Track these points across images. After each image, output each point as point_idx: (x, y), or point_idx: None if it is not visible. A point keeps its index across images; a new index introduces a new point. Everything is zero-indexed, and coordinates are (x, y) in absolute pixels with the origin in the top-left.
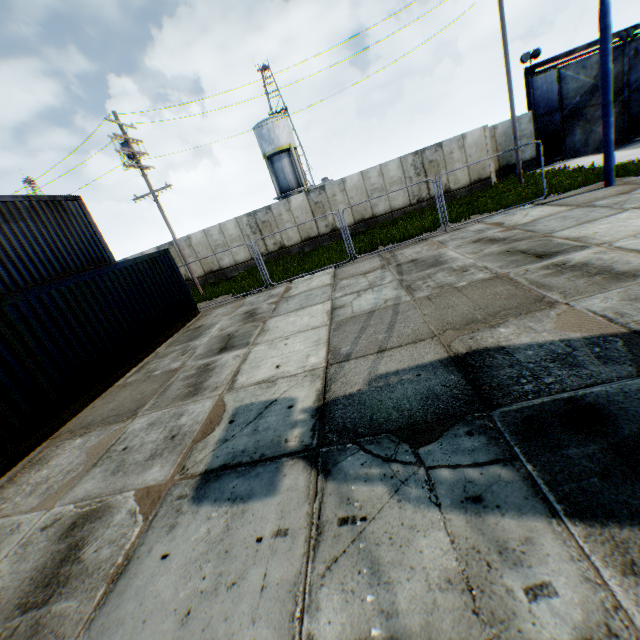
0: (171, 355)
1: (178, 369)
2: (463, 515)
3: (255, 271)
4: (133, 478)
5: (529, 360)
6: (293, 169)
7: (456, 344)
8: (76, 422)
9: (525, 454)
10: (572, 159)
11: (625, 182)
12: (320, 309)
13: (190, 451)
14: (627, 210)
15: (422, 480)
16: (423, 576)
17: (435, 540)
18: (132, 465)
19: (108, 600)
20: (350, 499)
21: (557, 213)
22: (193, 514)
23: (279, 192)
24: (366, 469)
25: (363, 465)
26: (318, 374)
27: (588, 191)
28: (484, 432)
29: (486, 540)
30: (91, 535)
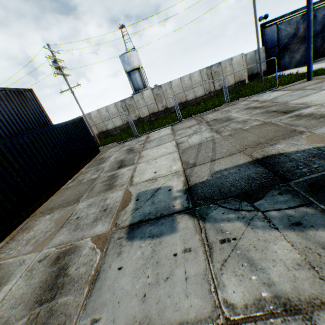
0: (90, 172)
1: (96, 178)
2: (293, 232)
3: (126, 130)
4: (87, 231)
5: (299, 158)
6: (141, 79)
7: (254, 154)
8: (43, 208)
9: (316, 200)
10: (284, 71)
11: (317, 78)
12: (170, 144)
13: (117, 216)
14: (324, 90)
15: (261, 218)
16: (282, 264)
17: (281, 245)
18: (84, 225)
19: (92, 293)
20: (222, 230)
21: (286, 93)
22: (130, 246)
23: (134, 91)
24: (226, 215)
25: (223, 213)
26: (180, 174)
27: (299, 83)
28: (288, 192)
29: (312, 243)
30: (70, 262)
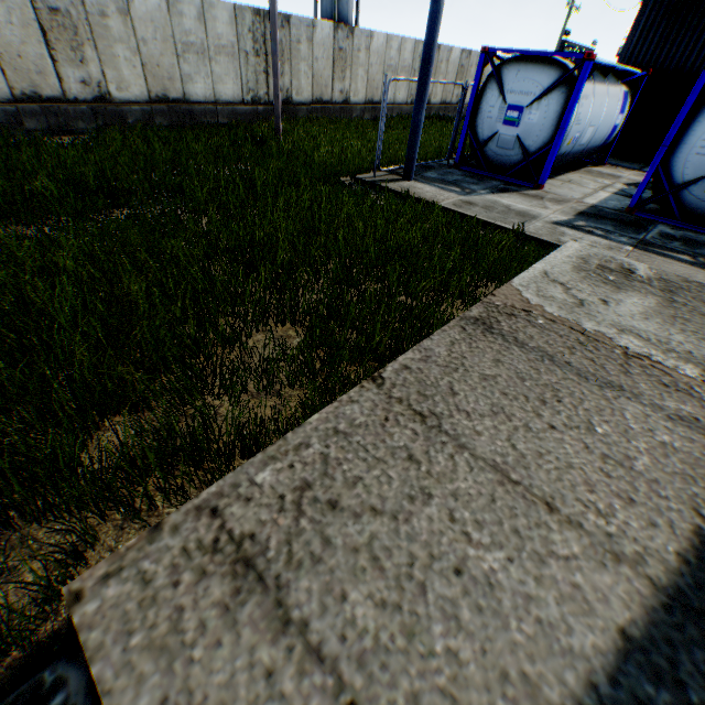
0: None
1: None
2: None
3: None
4: None
5: None
6: None
7: None
8: None
9: None
10: None
11: None
12: None
13: None
14: None
15: None
16: None
17: None
18: None
19: None
20: None
21: None
22: None
23: (336, 19)
24: None
25: None
26: None
27: None
28: None
29: None
30: None
